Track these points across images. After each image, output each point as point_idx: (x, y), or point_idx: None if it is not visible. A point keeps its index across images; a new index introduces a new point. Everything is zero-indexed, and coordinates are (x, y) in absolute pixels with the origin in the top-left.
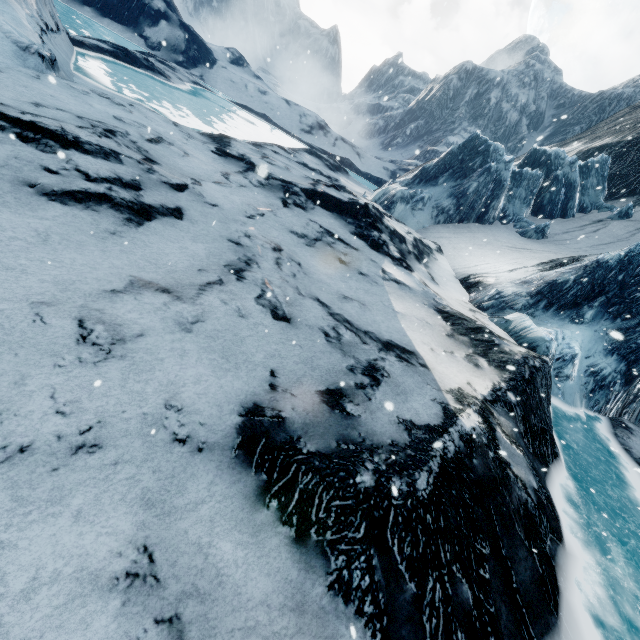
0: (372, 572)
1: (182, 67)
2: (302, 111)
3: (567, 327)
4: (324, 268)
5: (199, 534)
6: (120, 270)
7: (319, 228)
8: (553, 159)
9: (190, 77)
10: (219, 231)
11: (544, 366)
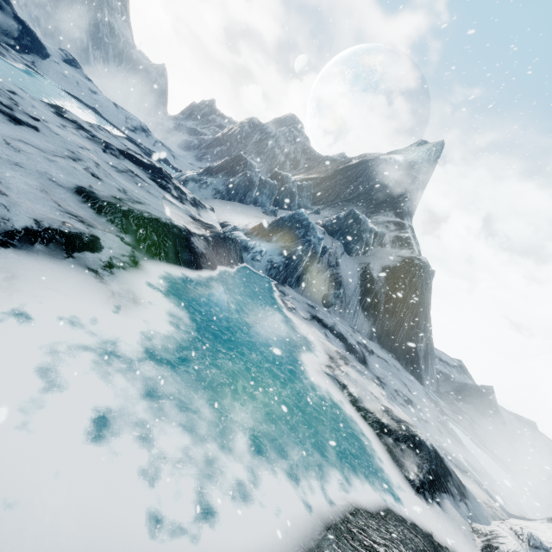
0: (122, 222)
1: (13, 49)
2: (128, 115)
3: (264, 243)
4: (126, 182)
5: (62, 198)
6: (13, 135)
7: (126, 168)
8: (285, 178)
9: (23, 60)
10: (61, 145)
11: (234, 239)
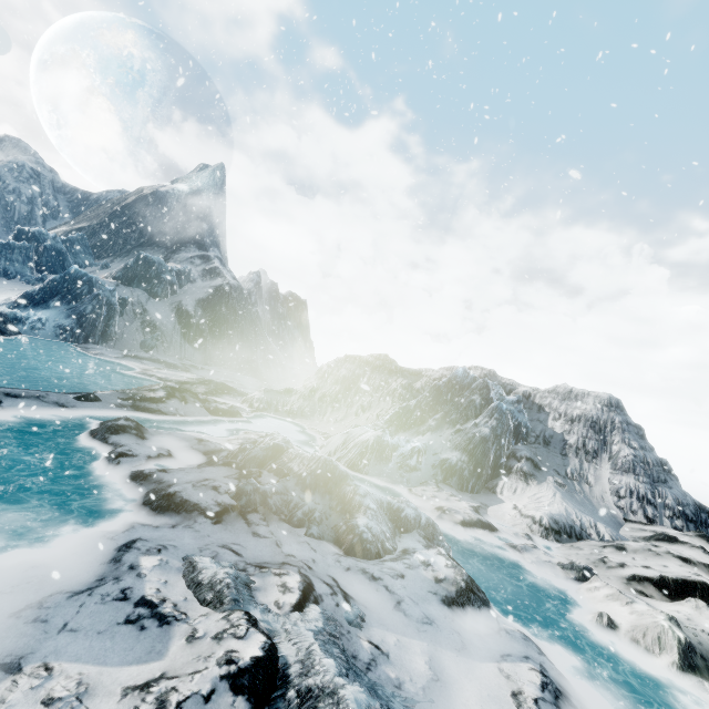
0: None
1: None
2: None
3: (41, 312)
4: None
5: None
6: None
7: None
8: (39, 235)
9: None
10: None
11: None
